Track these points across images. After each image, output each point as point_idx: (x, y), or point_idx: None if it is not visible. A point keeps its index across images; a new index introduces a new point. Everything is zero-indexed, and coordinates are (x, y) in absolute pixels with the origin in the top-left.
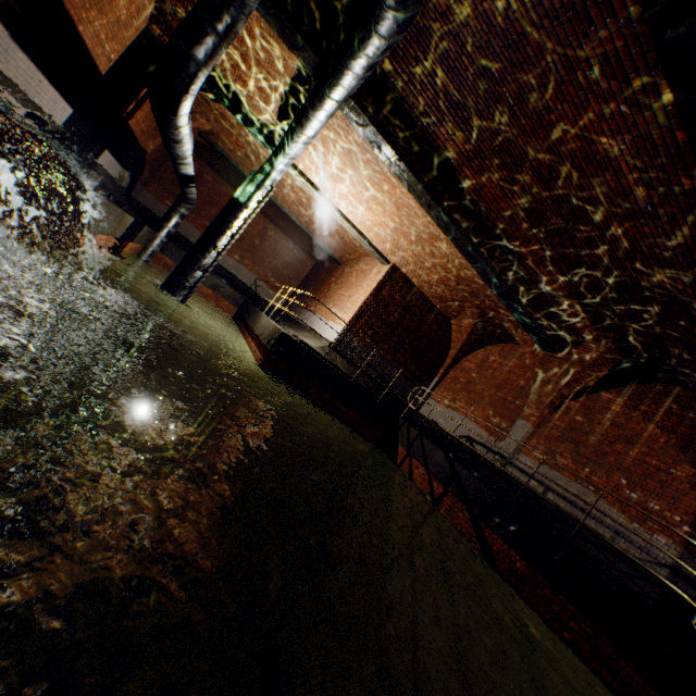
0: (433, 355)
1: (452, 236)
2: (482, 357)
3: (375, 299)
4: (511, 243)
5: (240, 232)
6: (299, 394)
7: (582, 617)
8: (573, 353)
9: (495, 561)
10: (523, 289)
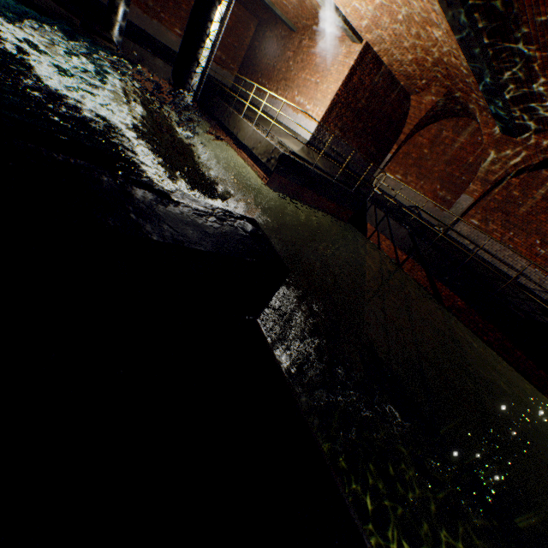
0: (390, 134)
1: (462, 37)
2: (435, 133)
3: (346, 89)
4: (528, 47)
5: (219, 39)
6: (296, 200)
7: (496, 330)
8: (532, 140)
9: (442, 301)
10: (514, 88)
